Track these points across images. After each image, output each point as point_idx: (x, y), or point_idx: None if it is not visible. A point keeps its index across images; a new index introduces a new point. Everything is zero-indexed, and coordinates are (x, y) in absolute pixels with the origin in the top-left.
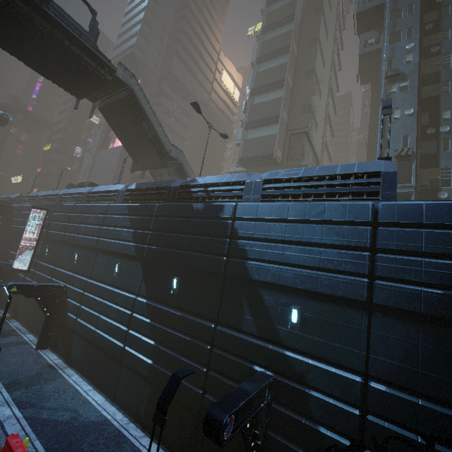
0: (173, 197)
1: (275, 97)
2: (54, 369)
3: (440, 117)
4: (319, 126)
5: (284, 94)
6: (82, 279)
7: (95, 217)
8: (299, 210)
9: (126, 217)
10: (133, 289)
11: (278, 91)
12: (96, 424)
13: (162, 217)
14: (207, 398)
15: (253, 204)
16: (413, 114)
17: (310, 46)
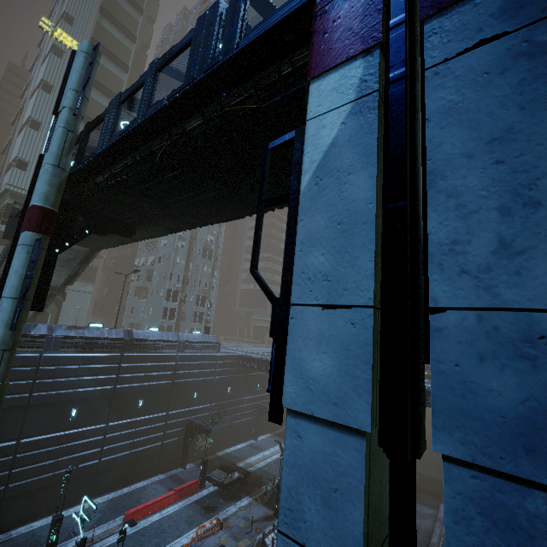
0: (131, 347)
1: None
2: (8, 540)
3: (189, 266)
4: None
5: None
6: (6, 445)
7: (15, 371)
8: (201, 357)
9: (82, 367)
10: (100, 421)
11: None
12: (112, 502)
13: (125, 363)
14: (166, 442)
15: (185, 355)
16: (184, 264)
17: None
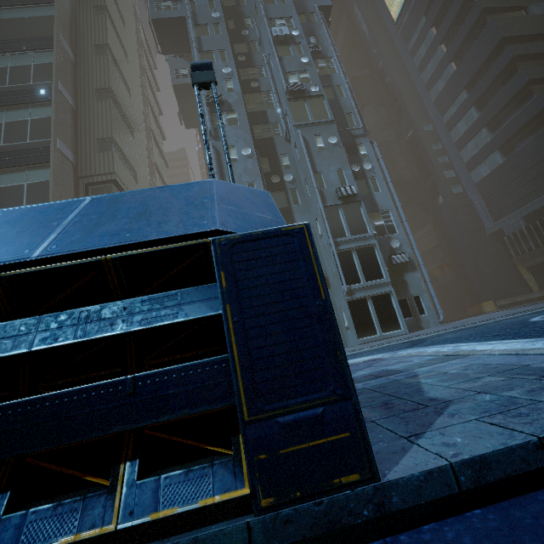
0: None
1: (38, 115)
2: None
3: (280, 163)
4: (141, 177)
5: (54, 111)
6: None
7: None
8: None
9: None
10: None
11: (42, 106)
12: None
13: None
14: None
15: None
16: (252, 156)
17: (97, 54)
